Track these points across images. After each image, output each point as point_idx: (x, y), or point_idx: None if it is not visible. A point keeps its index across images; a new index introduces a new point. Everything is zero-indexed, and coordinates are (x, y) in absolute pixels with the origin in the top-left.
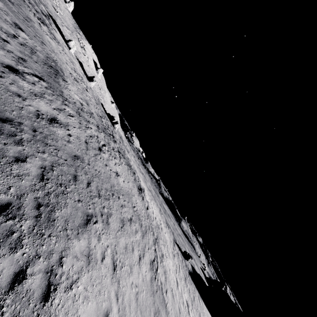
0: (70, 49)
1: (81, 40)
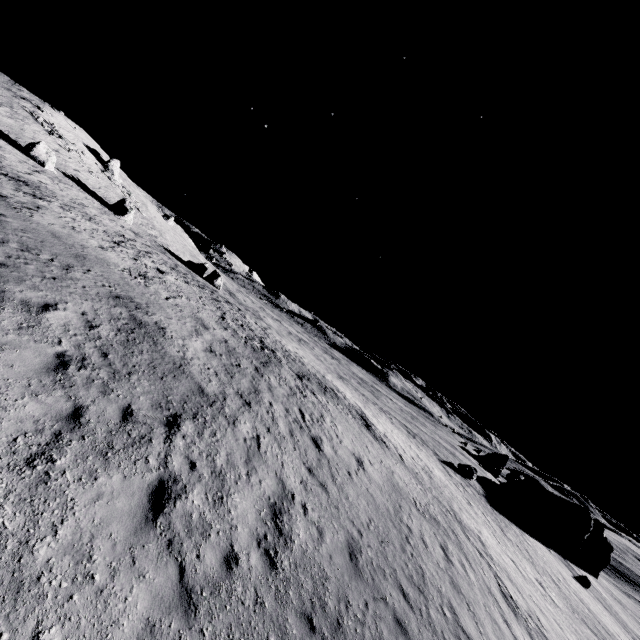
0: (44, 166)
1: (38, 112)
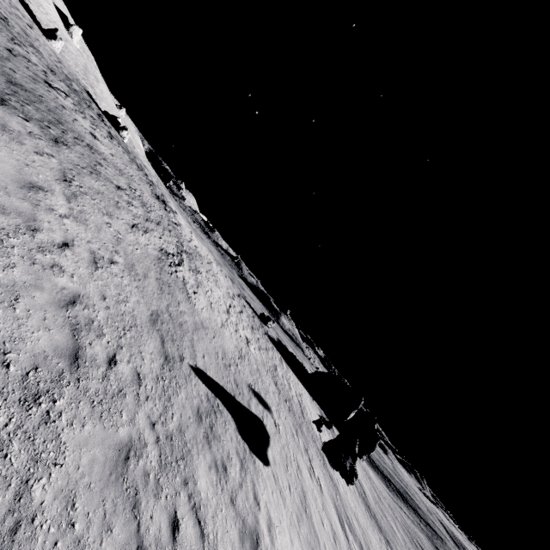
0: None
1: None
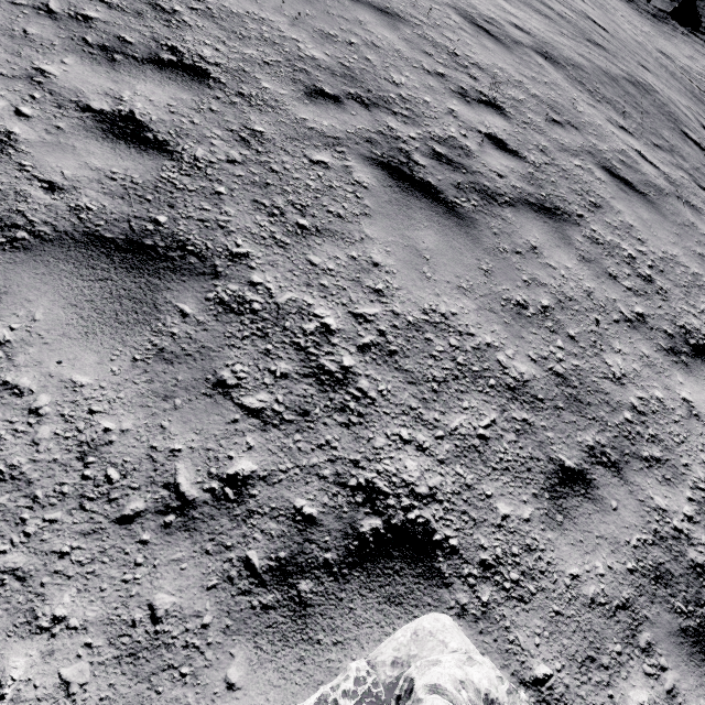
0: None
1: None
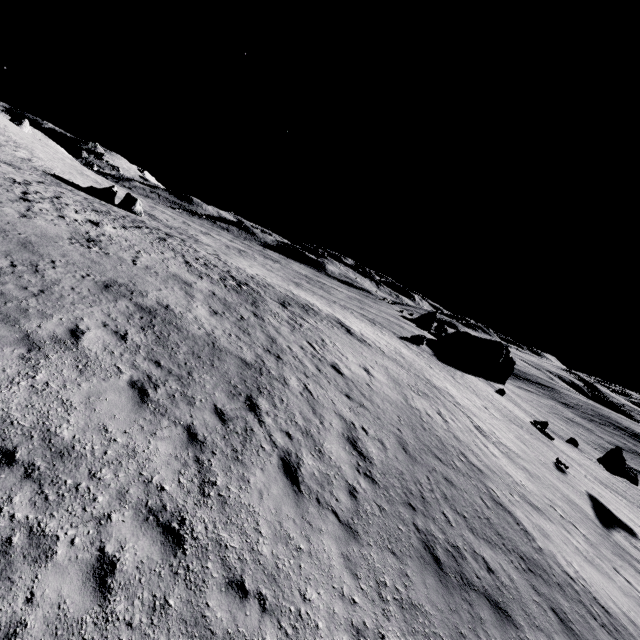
0: None
1: None
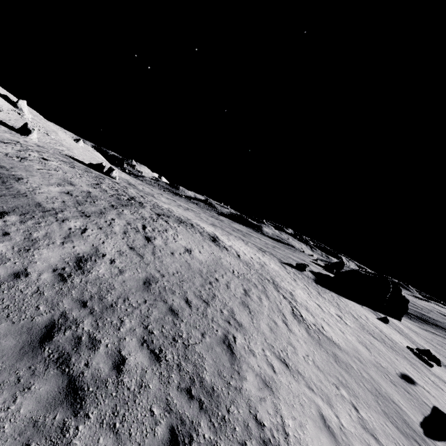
0: None
1: None
